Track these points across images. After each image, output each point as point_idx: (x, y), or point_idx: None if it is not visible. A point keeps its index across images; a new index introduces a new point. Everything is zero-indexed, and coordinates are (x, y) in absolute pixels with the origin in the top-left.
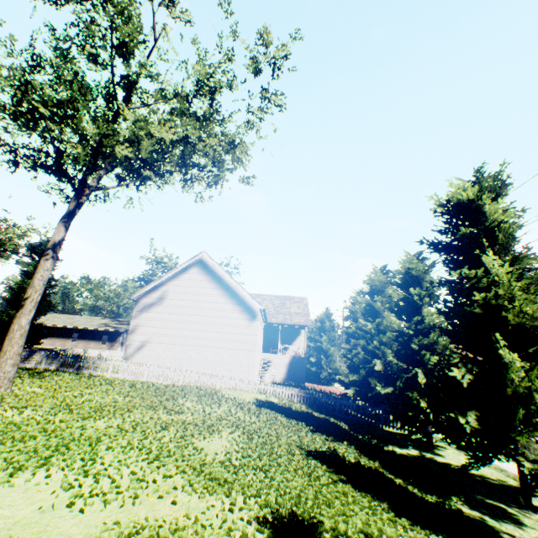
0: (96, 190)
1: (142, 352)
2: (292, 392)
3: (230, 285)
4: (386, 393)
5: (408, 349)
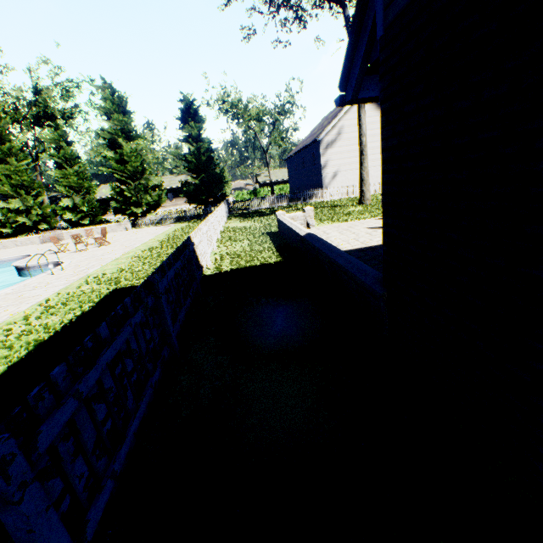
0: None
1: (335, 180)
2: None
3: None
4: None
5: None
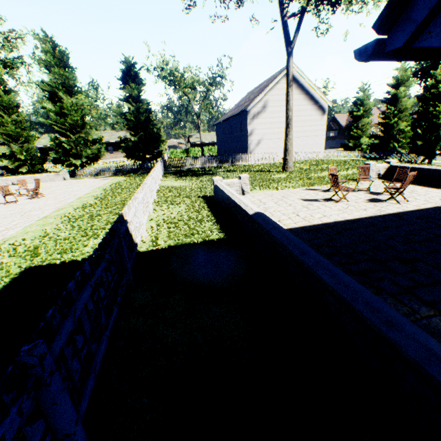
0: (289, 18)
1: (259, 147)
2: (356, 154)
3: (309, 90)
4: (418, 145)
5: (437, 120)
